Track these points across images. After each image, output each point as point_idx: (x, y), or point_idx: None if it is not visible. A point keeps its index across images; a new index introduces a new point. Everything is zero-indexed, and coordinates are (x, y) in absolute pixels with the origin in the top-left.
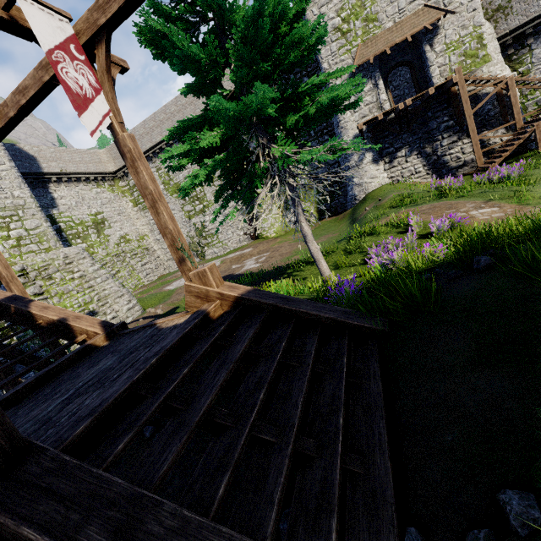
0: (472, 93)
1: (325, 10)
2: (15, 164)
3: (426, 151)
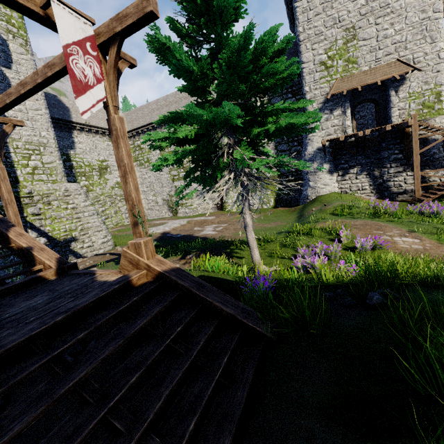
0: (422, 136)
1: (316, 47)
2: (53, 110)
3: (374, 174)
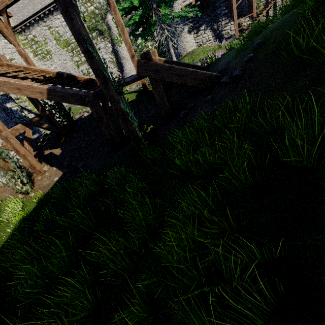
0: None
1: None
2: None
3: (214, 28)
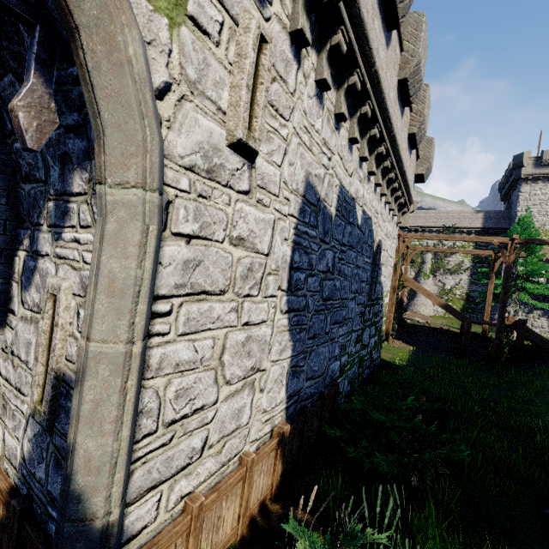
0: None
1: None
2: None
3: None
